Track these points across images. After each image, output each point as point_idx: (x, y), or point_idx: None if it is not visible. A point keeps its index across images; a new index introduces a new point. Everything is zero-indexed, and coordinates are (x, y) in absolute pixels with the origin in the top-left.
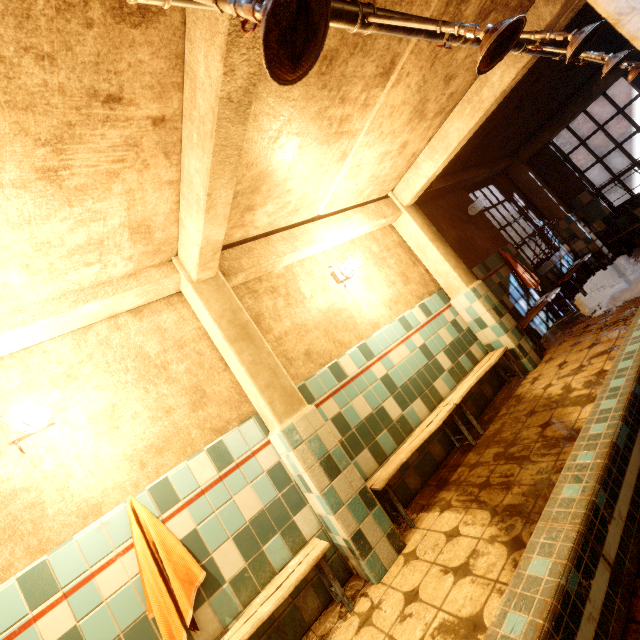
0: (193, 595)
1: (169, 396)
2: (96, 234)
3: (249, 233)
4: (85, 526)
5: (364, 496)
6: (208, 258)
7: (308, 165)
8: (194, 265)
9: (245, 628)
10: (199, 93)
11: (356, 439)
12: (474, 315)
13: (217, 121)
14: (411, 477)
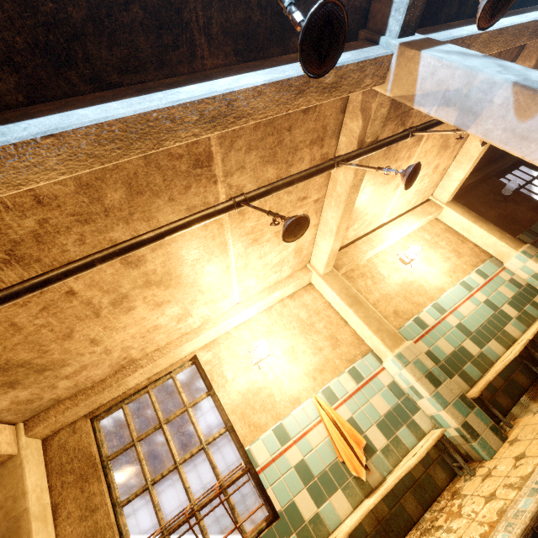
0: (362, 451)
1: (318, 341)
2: (283, 256)
3: (343, 243)
4: (294, 408)
5: (464, 400)
6: (330, 260)
7: (377, 197)
8: (323, 265)
9: (400, 471)
10: (338, 186)
11: (446, 368)
12: (530, 272)
13: (348, 195)
14: (501, 398)
